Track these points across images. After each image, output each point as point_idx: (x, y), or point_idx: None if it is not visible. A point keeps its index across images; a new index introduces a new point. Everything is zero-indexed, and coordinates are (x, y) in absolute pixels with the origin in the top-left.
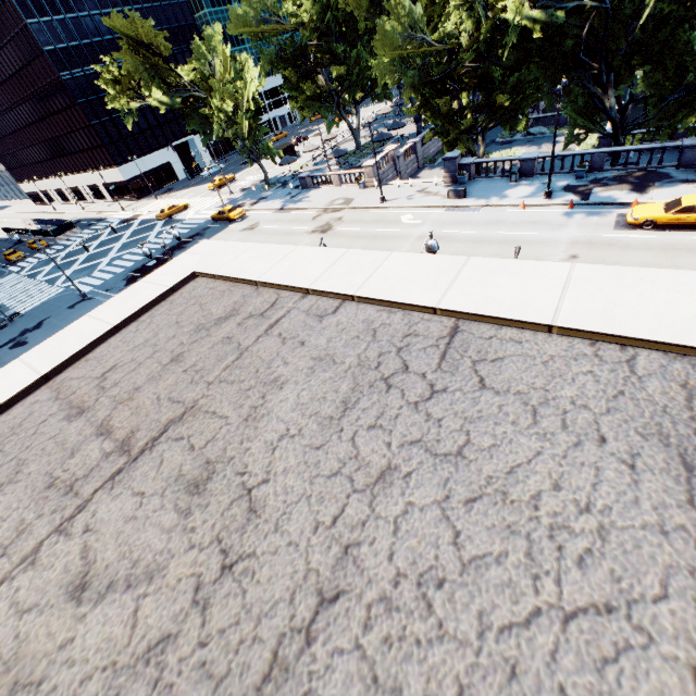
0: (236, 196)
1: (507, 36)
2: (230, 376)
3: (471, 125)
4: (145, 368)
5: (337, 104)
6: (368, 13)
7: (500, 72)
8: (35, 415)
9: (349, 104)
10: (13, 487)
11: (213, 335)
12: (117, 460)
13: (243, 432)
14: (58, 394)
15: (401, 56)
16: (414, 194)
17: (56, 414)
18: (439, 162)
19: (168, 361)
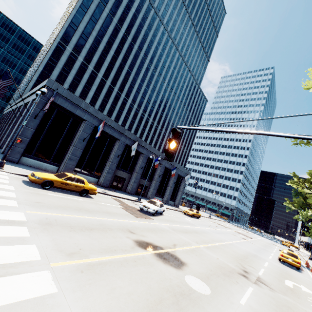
0: None
1: None
2: None
3: None
4: None
5: None
6: None
7: None
8: None
9: None
10: None
11: None
12: None
13: None
14: None
15: None
16: None
17: None
18: None
19: None
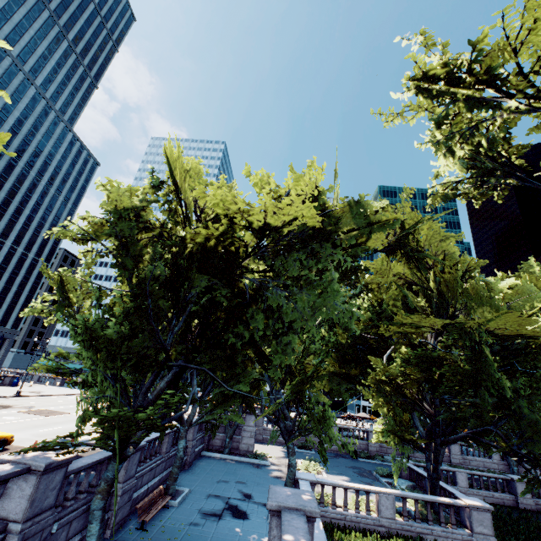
0: None
1: None
2: None
3: None
4: None
5: None
6: None
7: None
8: None
9: None
10: None
11: None
12: None
13: None
14: None
15: None
16: None
17: None
18: (303, 451)
19: None
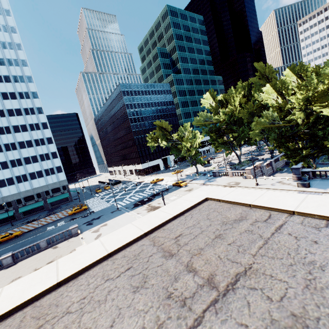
0: (183, 177)
1: (325, 119)
2: (267, 253)
3: (309, 154)
4: (200, 238)
5: (231, 146)
6: (248, 117)
7: (322, 133)
8: (145, 251)
9: (236, 146)
10: (145, 291)
11: (237, 228)
12: (210, 292)
13: (311, 297)
14: (154, 243)
15: (267, 128)
16: (275, 183)
17: (156, 253)
18: (285, 170)
19: (213, 237)
